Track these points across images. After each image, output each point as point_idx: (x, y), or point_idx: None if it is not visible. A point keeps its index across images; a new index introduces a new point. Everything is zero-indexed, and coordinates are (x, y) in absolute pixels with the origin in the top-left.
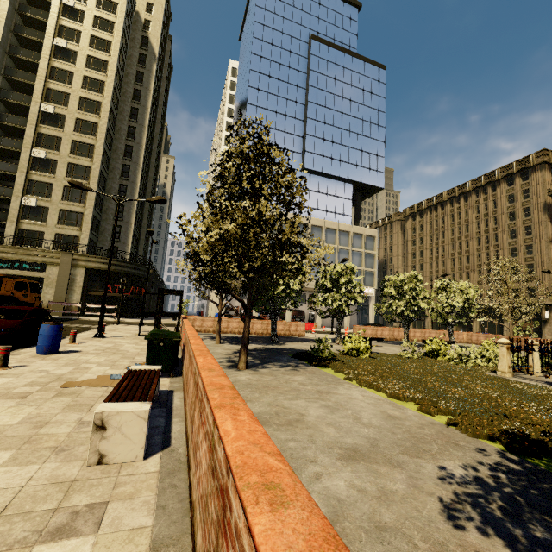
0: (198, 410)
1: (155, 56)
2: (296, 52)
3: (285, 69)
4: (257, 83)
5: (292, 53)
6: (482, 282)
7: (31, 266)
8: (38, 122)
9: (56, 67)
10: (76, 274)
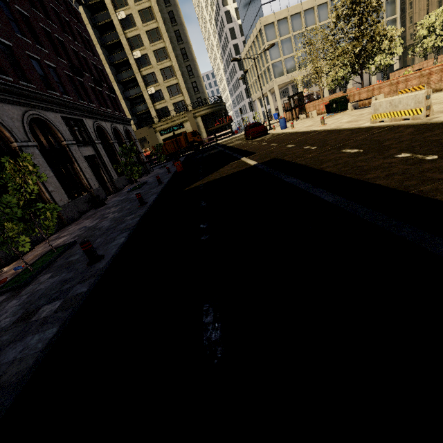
0: (403, 83)
1: None
2: None
3: None
4: None
5: None
6: None
7: (177, 127)
8: (123, 31)
9: None
10: (198, 122)
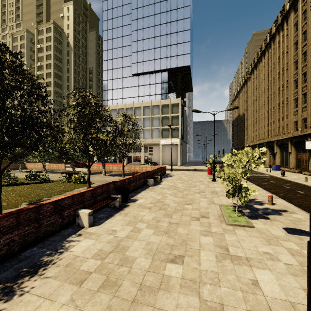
0: None
1: (72, 48)
2: (126, 3)
3: (120, 18)
4: (106, 36)
5: (124, 6)
6: (279, 119)
7: None
8: None
9: (39, 74)
10: None
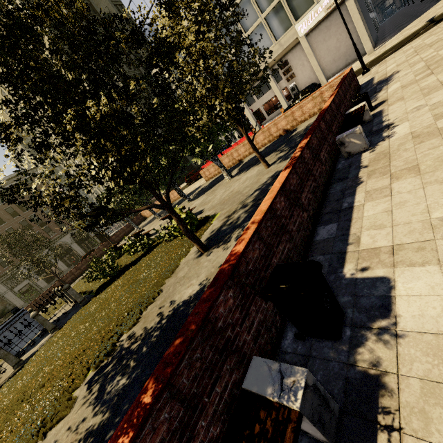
0: None
1: None
2: None
3: None
4: None
5: None
6: None
7: None
8: None
9: None
10: None
